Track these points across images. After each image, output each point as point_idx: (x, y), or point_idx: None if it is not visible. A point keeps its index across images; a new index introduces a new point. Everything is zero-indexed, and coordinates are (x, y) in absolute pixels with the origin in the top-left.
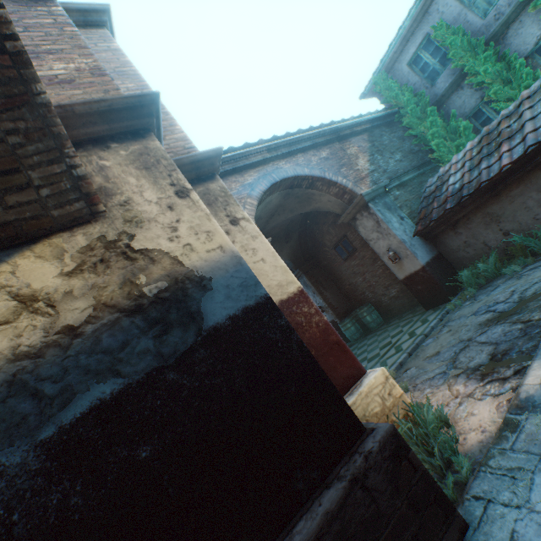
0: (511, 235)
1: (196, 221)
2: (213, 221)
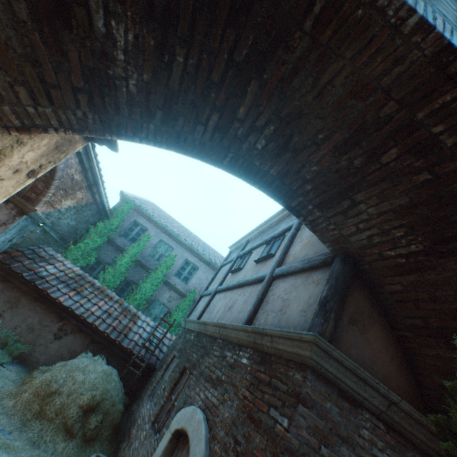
0: (0, 319)
1: (4, 190)
2: (4, 199)
